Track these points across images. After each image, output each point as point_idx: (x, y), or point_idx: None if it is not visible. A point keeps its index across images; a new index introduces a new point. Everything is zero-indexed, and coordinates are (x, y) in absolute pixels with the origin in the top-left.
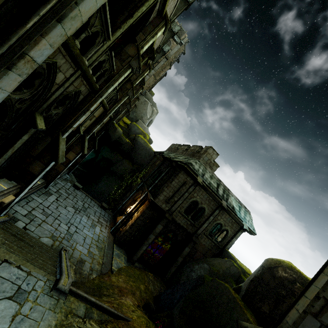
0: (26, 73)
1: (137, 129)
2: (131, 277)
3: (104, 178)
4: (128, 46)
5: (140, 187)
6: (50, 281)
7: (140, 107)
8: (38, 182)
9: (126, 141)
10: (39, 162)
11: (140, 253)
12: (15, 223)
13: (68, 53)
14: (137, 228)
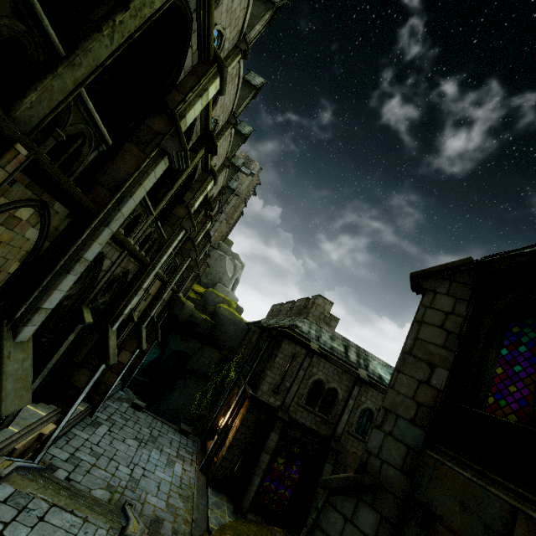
0: (80, 271)
1: (216, 298)
2: (243, 535)
3: (178, 384)
4: (176, 208)
5: (234, 383)
6: (114, 529)
7: (215, 266)
8: (81, 407)
9: (203, 318)
10: (84, 369)
11: (253, 493)
12: (54, 473)
13: (114, 240)
14: (239, 449)
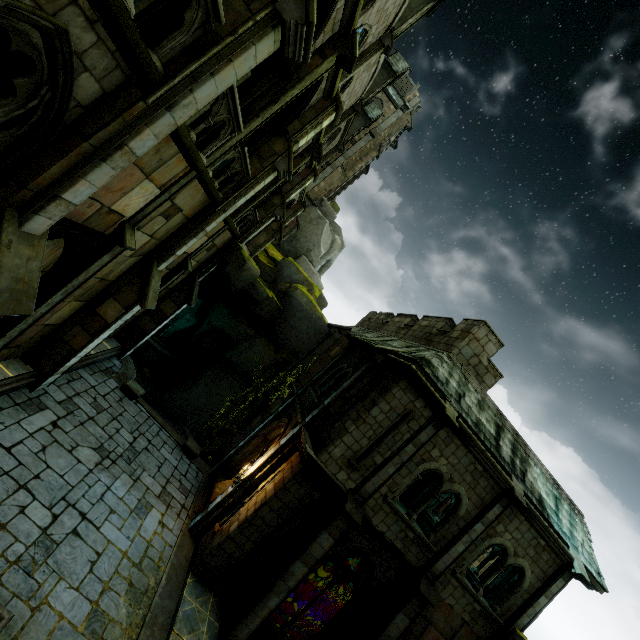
0: None
1: (294, 273)
2: None
3: (207, 375)
4: None
5: (284, 409)
6: None
7: (307, 230)
8: (8, 371)
9: (267, 295)
10: None
11: (259, 620)
12: None
13: None
14: (259, 532)
